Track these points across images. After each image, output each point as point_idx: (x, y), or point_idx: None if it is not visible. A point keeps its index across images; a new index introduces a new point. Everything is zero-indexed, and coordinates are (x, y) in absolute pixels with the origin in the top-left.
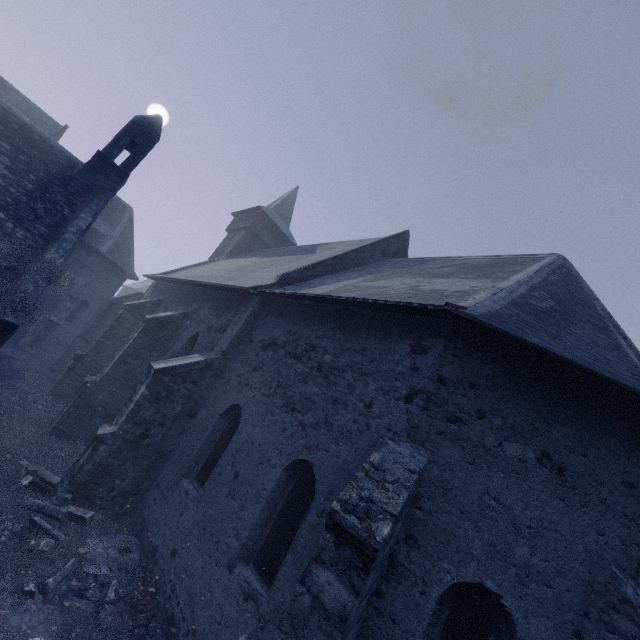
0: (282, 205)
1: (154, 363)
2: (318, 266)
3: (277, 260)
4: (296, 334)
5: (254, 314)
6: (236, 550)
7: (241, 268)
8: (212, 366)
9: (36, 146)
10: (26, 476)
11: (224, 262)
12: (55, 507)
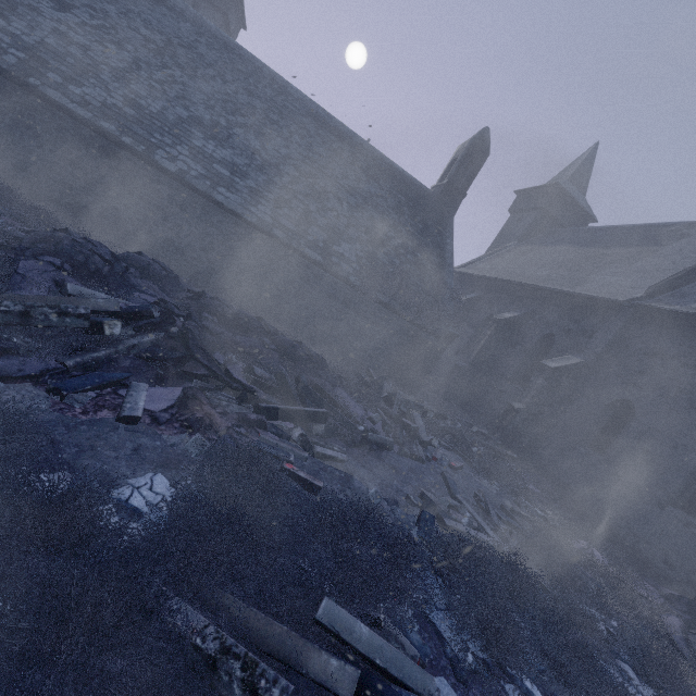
0: (578, 172)
1: (544, 362)
2: (692, 272)
3: (608, 254)
4: (693, 348)
5: (626, 324)
6: (663, 497)
7: (565, 265)
8: (587, 366)
9: (411, 190)
10: (472, 427)
11: (523, 251)
12: (498, 447)
